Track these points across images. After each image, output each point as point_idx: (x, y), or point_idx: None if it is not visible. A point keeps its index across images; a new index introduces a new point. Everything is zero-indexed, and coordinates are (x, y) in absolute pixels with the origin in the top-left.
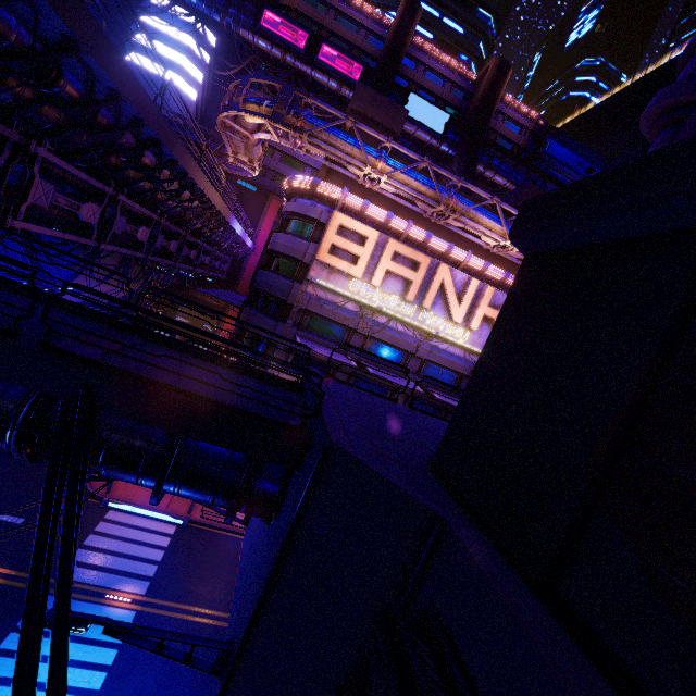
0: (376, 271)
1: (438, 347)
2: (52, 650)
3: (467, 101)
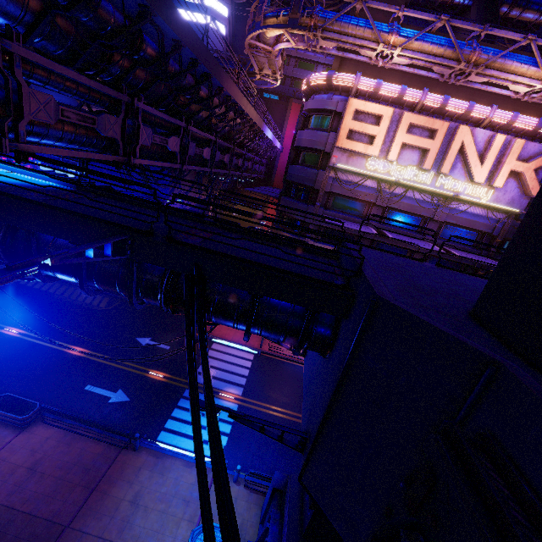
0: (392, 146)
1: (457, 209)
2: (210, 425)
3: None
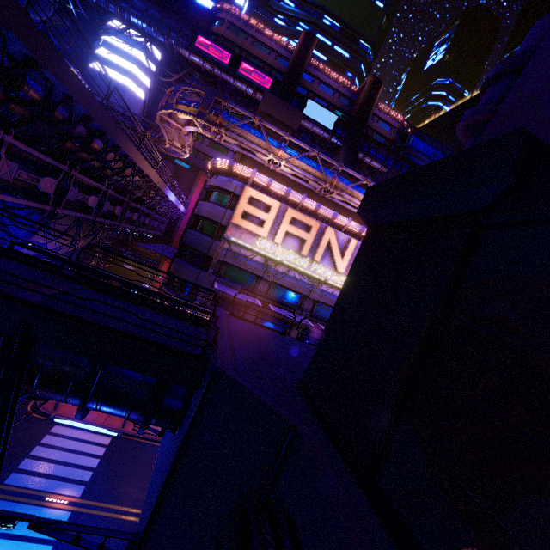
0: (278, 232)
1: (327, 291)
2: None
3: (351, 106)
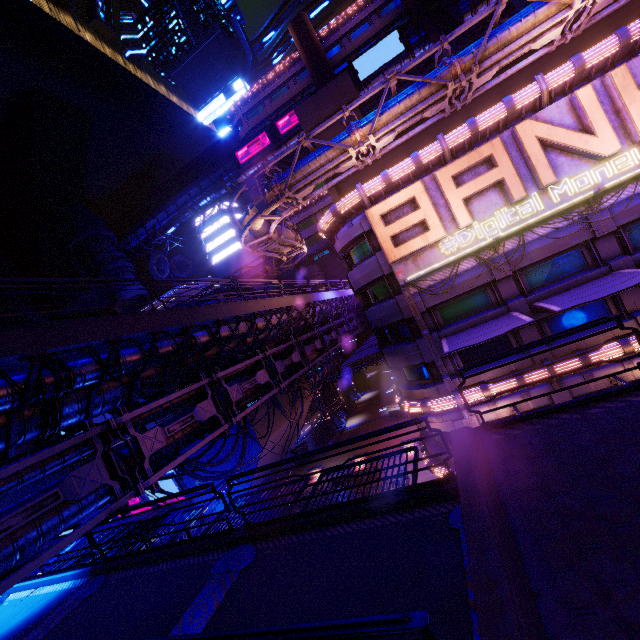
0: (453, 213)
1: (620, 200)
2: None
3: (399, 3)
